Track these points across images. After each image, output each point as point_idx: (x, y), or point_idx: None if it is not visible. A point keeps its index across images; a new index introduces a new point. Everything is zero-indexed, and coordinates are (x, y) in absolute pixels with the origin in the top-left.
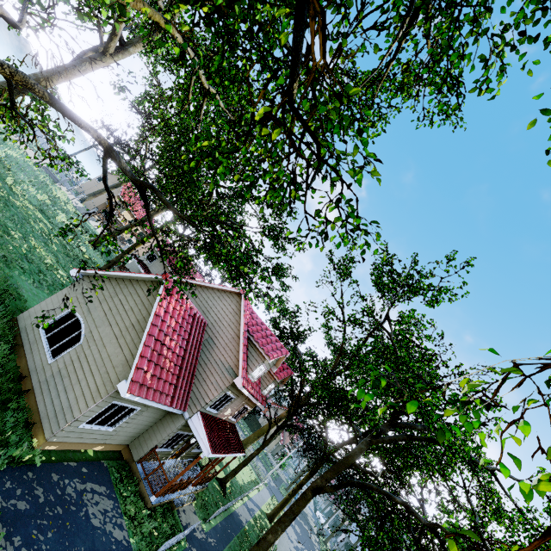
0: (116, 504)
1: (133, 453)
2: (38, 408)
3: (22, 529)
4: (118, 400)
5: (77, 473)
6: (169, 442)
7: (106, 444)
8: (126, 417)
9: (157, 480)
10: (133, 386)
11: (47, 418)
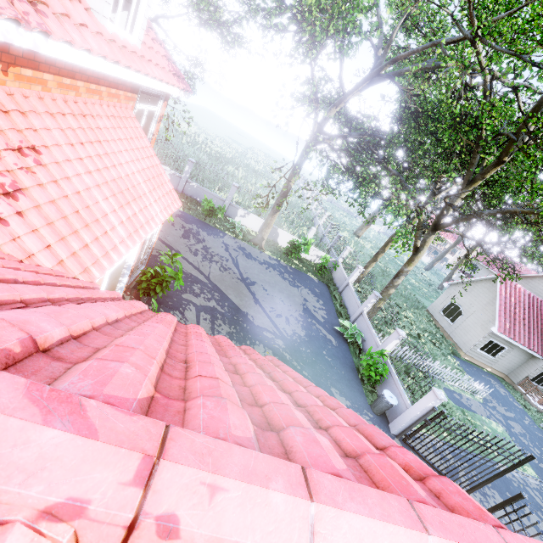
0: (510, 395)
1: (512, 379)
2: (454, 342)
3: (471, 375)
4: (493, 339)
5: (482, 372)
6: (537, 378)
7: (492, 368)
8: (499, 352)
9: (537, 401)
10: (499, 329)
11: (461, 345)
